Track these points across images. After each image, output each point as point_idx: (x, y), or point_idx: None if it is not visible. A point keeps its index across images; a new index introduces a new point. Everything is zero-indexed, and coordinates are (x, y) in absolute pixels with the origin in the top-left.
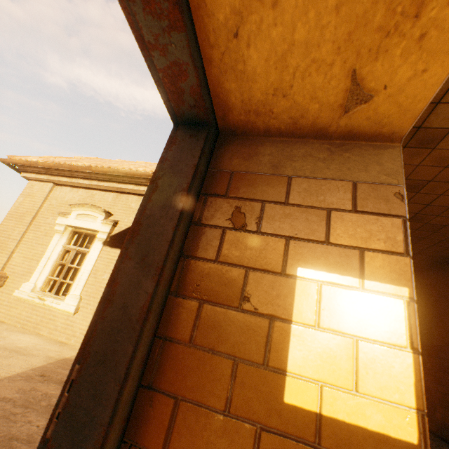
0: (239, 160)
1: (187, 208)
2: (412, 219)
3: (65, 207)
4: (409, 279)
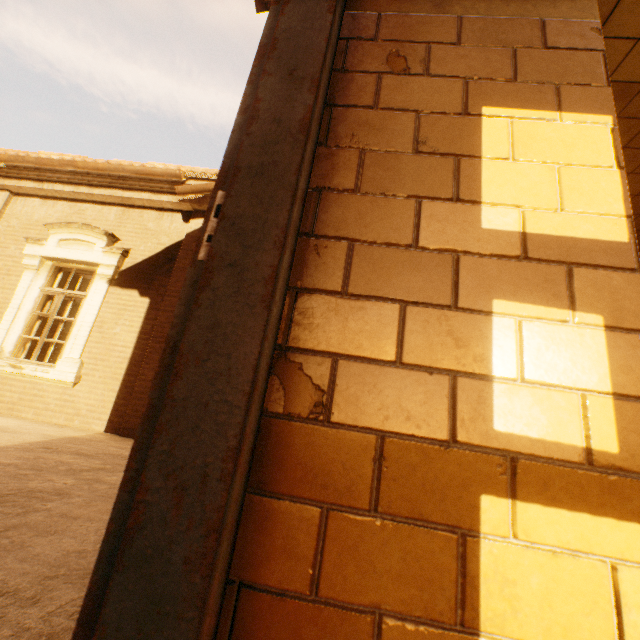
0: (387, 0)
1: (334, 32)
2: None
3: (36, 230)
4: (612, 108)
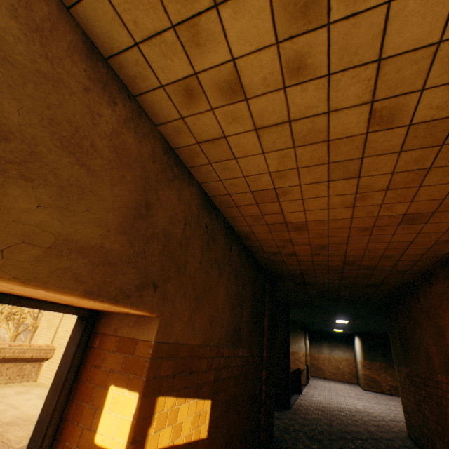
0: (104, 327)
1: (76, 360)
2: (345, 264)
3: None
4: (141, 389)
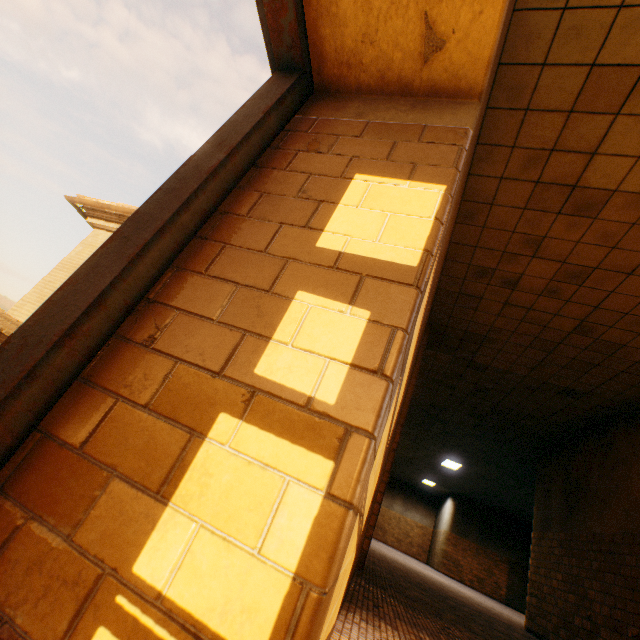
0: (327, 111)
1: (268, 125)
2: (577, 329)
3: None
4: (449, 181)
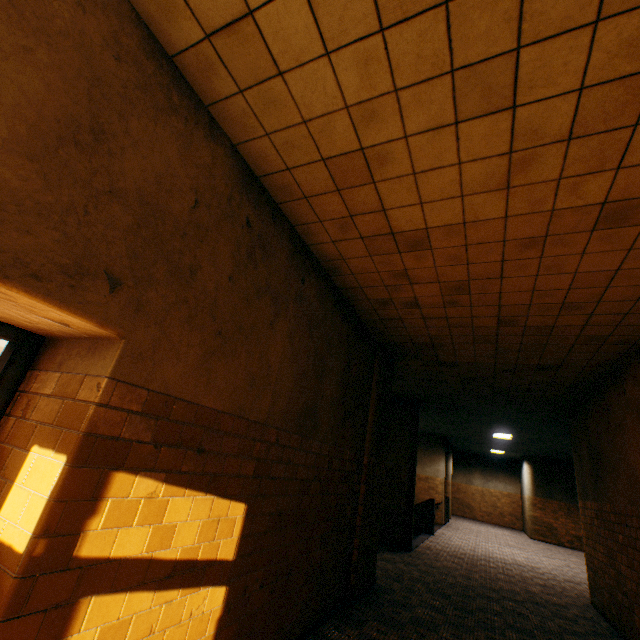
0: (48, 360)
1: None
2: (501, 323)
3: None
4: (72, 450)
